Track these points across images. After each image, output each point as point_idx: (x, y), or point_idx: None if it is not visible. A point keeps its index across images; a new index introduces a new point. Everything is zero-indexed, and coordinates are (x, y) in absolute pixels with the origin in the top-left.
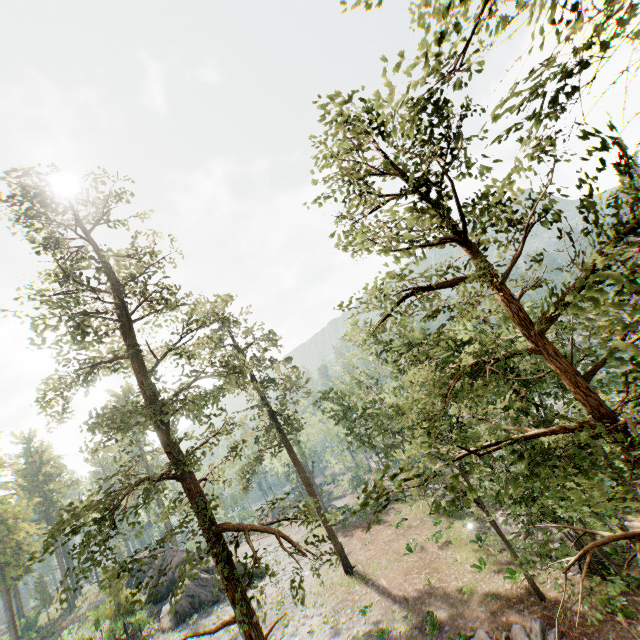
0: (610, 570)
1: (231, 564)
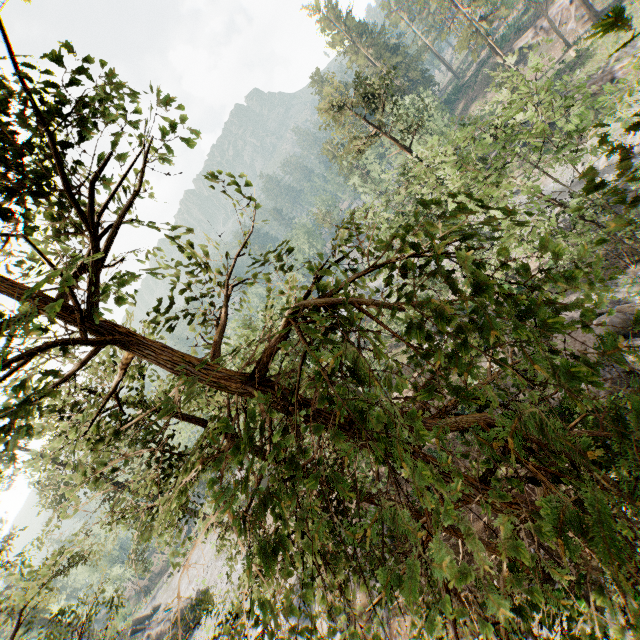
0: None
1: None
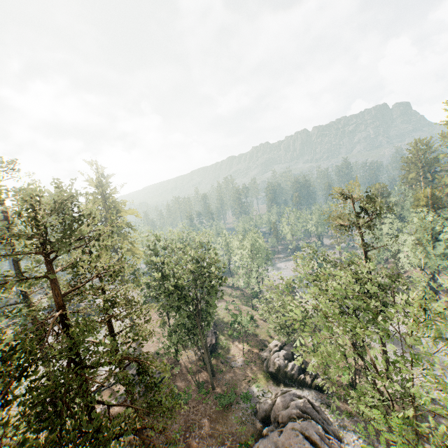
0: (211, 359)
1: None
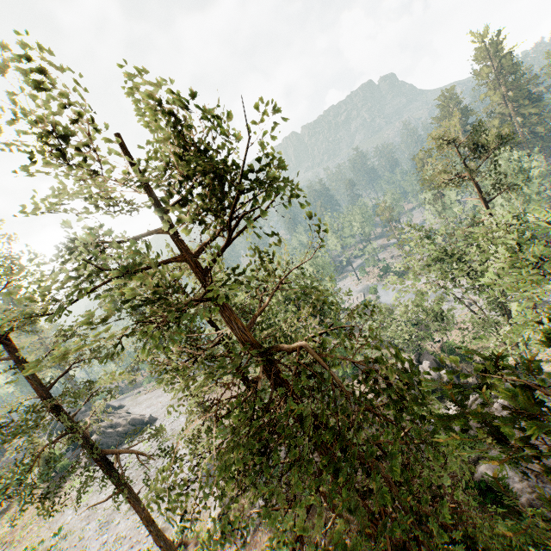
0: None
1: (112, 468)
